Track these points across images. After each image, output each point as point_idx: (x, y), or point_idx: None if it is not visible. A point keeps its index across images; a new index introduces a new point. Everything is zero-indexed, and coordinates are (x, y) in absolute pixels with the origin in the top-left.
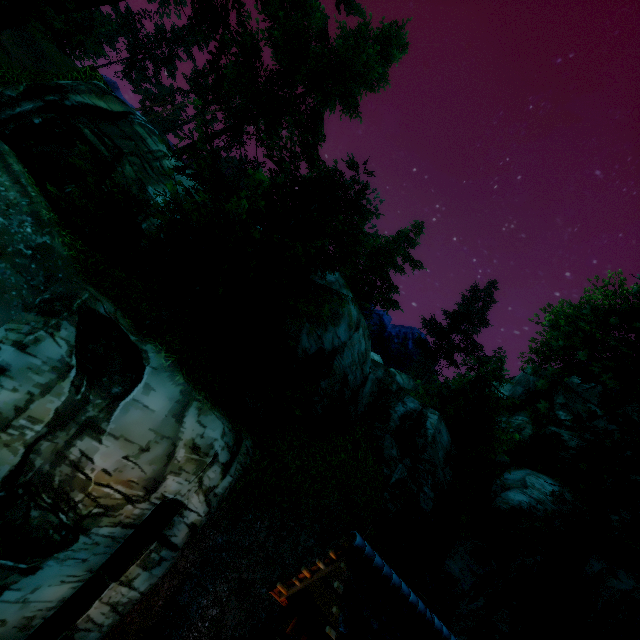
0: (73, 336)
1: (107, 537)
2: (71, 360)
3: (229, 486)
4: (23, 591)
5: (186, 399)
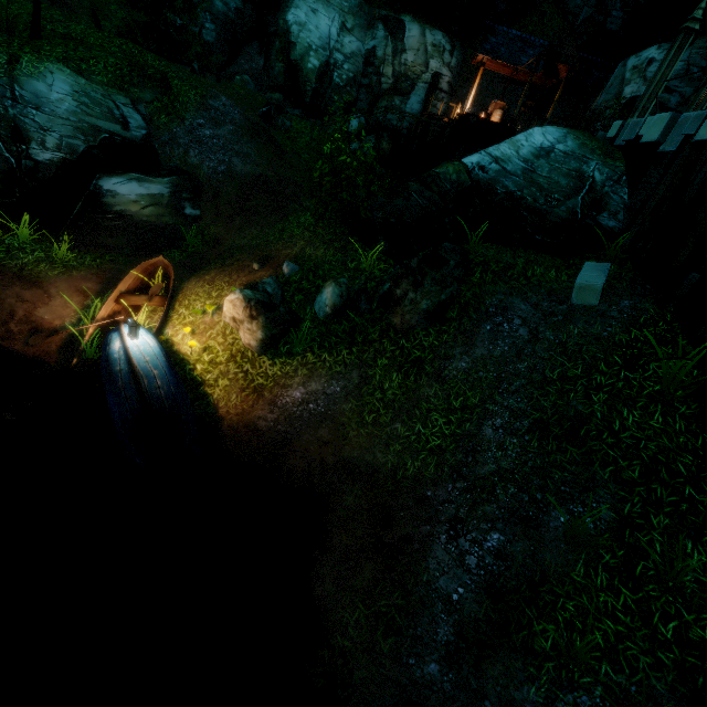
0: (383, 27)
1: (422, 87)
2: (387, 34)
3: (458, 65)
4: (410, 105)
5: (423, 28)
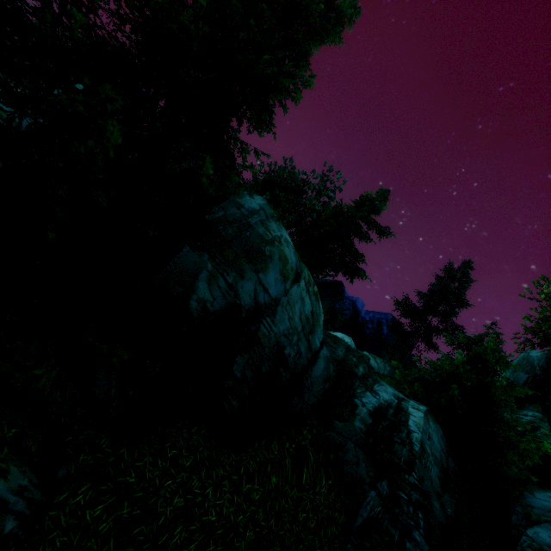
0: None
1: None
2: None
3: None
4: None
5: None
